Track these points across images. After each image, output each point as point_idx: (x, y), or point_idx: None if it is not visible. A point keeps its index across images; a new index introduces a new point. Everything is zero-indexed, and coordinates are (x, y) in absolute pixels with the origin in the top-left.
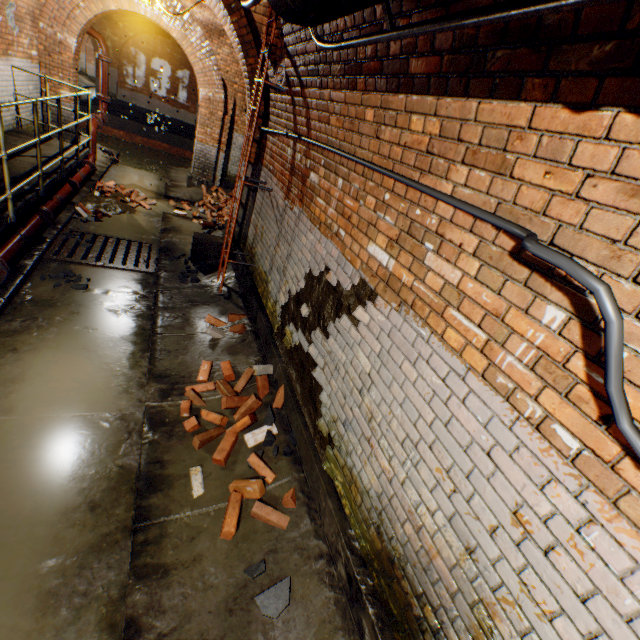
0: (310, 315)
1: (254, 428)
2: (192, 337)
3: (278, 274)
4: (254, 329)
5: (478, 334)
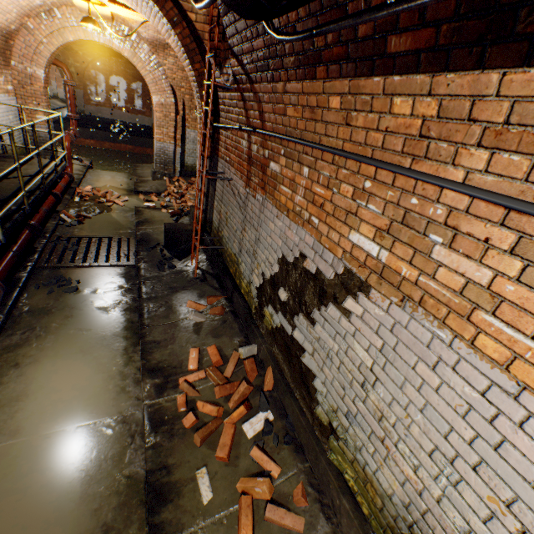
0: (289, 299)
1: (250, 415)
2: (177, 324)
3: (248, 257)
4: (232, 309)
5: (533, 348)
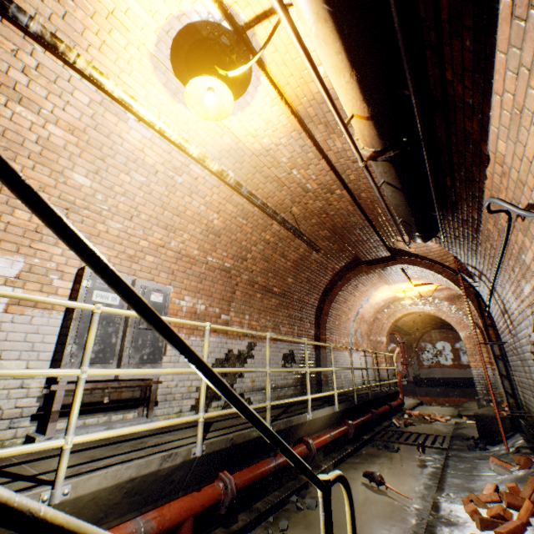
0: None
1: None
2: (477, 475)
3: None
4: None
5: None
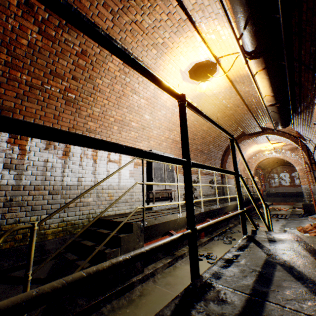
0: None
1: None
2: (302, 223)
3: None
4: None
5: None
